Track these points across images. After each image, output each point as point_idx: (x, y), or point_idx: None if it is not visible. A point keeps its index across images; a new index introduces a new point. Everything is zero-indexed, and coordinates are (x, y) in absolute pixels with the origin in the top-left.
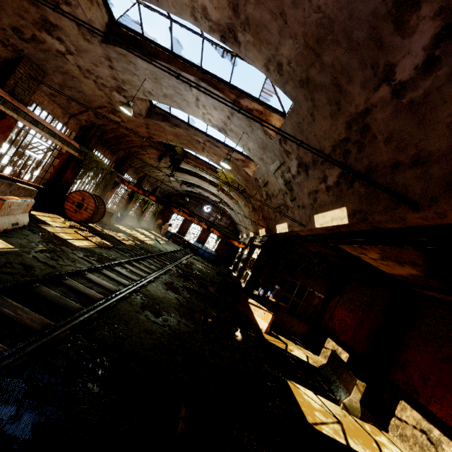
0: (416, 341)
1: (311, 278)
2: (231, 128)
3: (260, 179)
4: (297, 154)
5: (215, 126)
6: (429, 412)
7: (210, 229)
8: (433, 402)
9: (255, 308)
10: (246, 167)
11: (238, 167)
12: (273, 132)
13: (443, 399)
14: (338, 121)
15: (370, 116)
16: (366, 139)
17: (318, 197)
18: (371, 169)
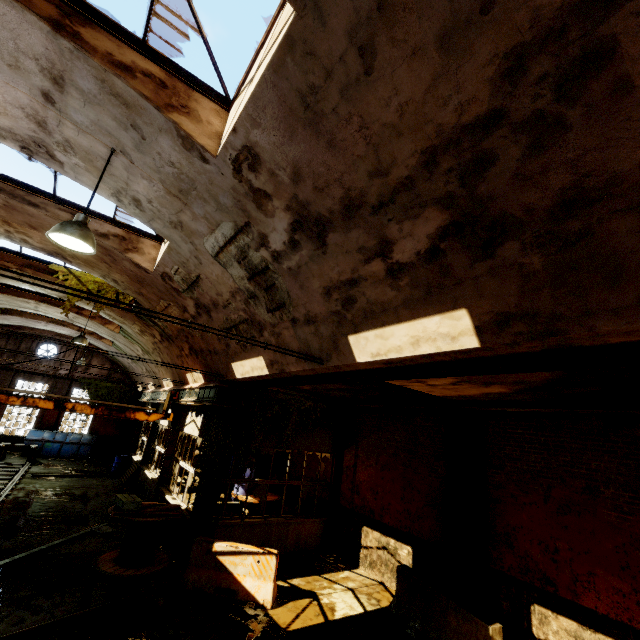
0: (508, 490)
1: (306, 434)
2: (65, 137)
3: (178, 273)
4: (292, 195)
5: (3, 132)
6: (585, 611)
7: (63, 406)
8: (583, 590)
9: (234, 559)
10: (134, 252)
11: (110, 252)
12: (210, 142)
13: (593, 579)
14: (470, 58)
15: (634, 3)
16: (578, 103)
17: (358, 294)
18: (582, 195)
